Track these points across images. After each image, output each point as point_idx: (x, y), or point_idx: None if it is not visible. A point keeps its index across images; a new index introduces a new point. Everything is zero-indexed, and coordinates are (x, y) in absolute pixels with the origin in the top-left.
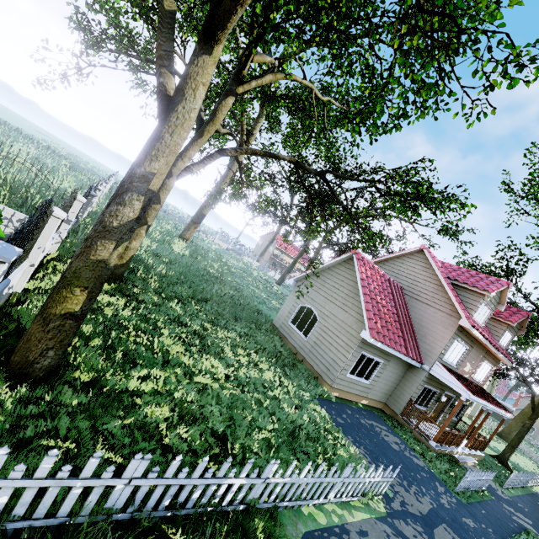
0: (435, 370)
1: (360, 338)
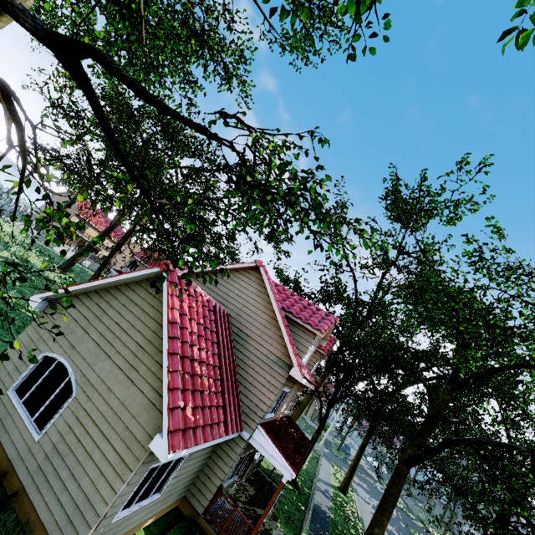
0: (257, 439)
1: (149, 448)
